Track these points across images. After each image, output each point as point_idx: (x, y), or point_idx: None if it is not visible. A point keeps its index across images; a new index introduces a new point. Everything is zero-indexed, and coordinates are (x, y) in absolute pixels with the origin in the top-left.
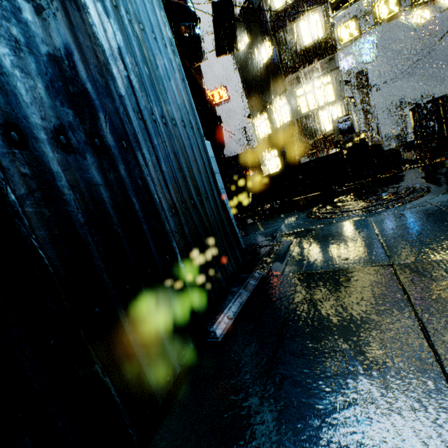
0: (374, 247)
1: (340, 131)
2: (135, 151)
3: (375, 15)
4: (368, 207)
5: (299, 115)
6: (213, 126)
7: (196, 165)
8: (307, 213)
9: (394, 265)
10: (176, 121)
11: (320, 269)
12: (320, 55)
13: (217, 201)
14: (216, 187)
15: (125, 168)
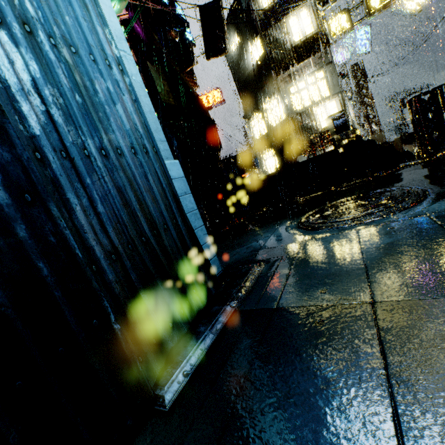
0: (357, 274)
1: (334, 128)
2: (46, 202)
3: (366, 6)
4: (359, 217)
5: (294, 112)
6: (207, 130)
7: (151, 194)
8: (298, 222)
9: (375, 305)
10: (123, 149)
11: (296, 304)
12: (312, 51)
13: (182, 230)
14: (181, 213)
15: (28, 227)
